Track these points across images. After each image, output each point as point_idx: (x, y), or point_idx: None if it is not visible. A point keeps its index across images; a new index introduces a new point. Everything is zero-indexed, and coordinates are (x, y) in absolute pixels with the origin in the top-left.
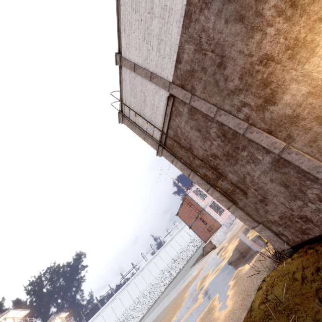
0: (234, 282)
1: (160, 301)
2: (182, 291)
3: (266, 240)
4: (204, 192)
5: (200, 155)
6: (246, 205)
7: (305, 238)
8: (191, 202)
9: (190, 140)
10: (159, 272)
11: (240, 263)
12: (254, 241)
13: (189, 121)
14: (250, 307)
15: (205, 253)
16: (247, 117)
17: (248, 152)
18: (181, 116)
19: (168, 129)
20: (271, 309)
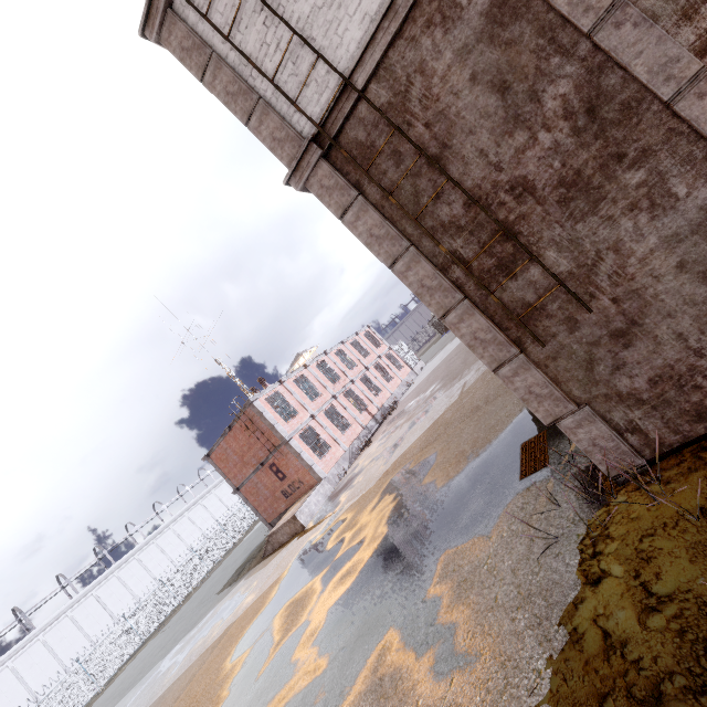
0: (454, 584)
1: (108, 705)
2: (208, 657)
3: (516, 474)
4: (292, 404)
5: (468, 185)
6: (563, 351)
7: (698, 431)
8: (258, 424)
9: (450, 127)
10: (113, 621)
11: (446, 539)
12: (466, 485)
13: (477, 49)
14: (601, 636)
15: (271, 550)
16: (705, 45)
17: (649, 173)
18: (452, 28)
19: (374, 80)
20: (705, 624)
